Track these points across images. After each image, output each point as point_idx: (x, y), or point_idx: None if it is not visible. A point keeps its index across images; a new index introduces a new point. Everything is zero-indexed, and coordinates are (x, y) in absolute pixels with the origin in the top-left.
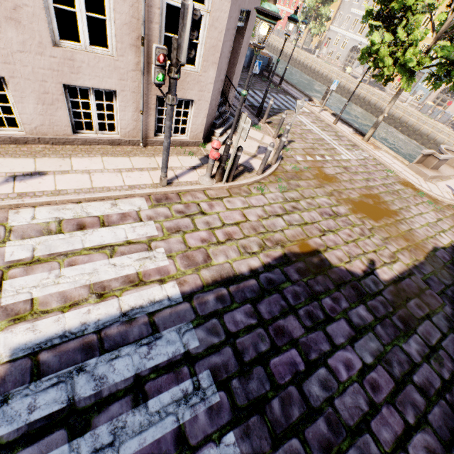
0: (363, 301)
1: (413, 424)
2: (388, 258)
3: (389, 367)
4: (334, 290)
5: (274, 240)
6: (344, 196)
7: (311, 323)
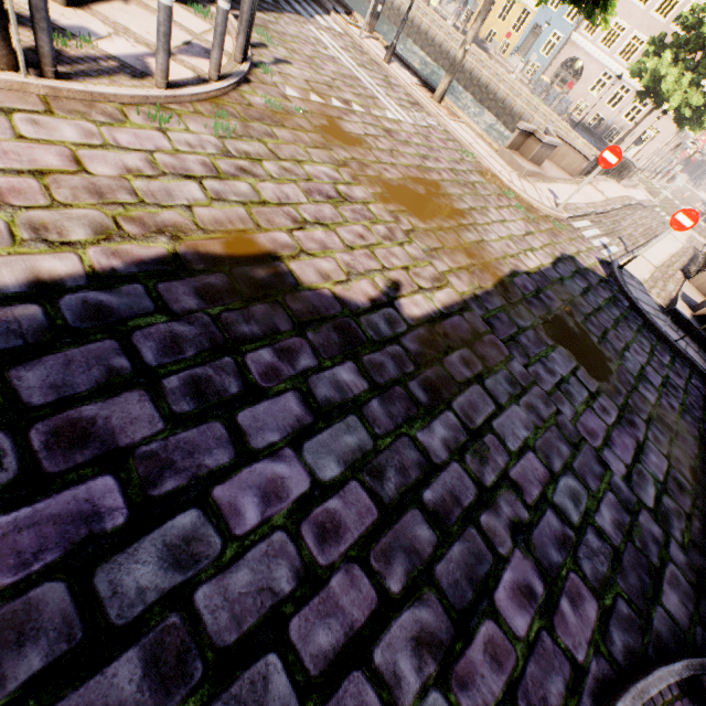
0: (355, 354)
1: (399, 594)
2: (429, 281)
3: (377, 480)
4: (289, 334)
5: (156, 223)
6: (371, 173)
7: (195, 407)
